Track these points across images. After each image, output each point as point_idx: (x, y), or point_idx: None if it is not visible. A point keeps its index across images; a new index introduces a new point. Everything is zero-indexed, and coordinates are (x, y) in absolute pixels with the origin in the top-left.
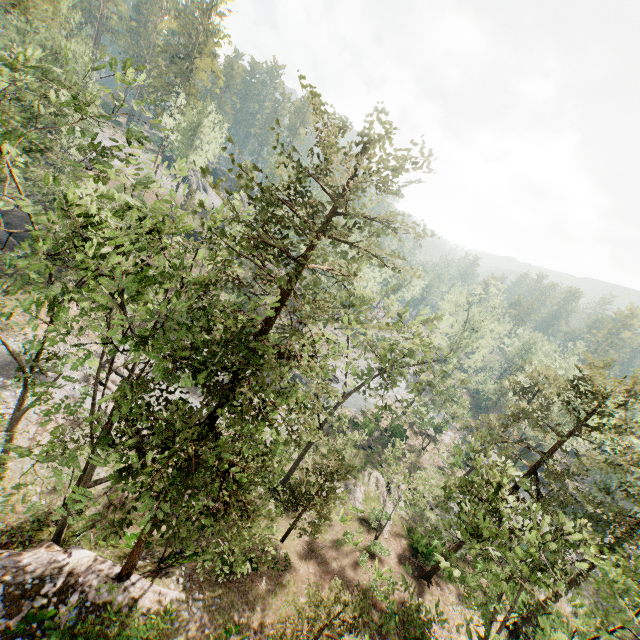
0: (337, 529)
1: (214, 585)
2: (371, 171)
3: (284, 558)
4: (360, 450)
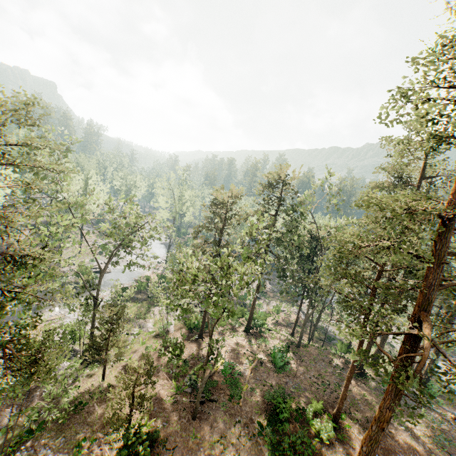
0: (141, 350)
1: (56, 435)
2: (0, 114)
3: (108, 387)
4: (143, 302)
